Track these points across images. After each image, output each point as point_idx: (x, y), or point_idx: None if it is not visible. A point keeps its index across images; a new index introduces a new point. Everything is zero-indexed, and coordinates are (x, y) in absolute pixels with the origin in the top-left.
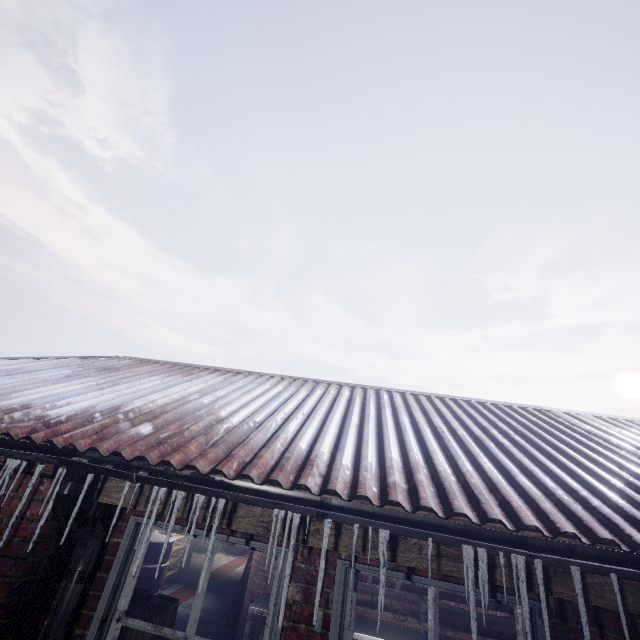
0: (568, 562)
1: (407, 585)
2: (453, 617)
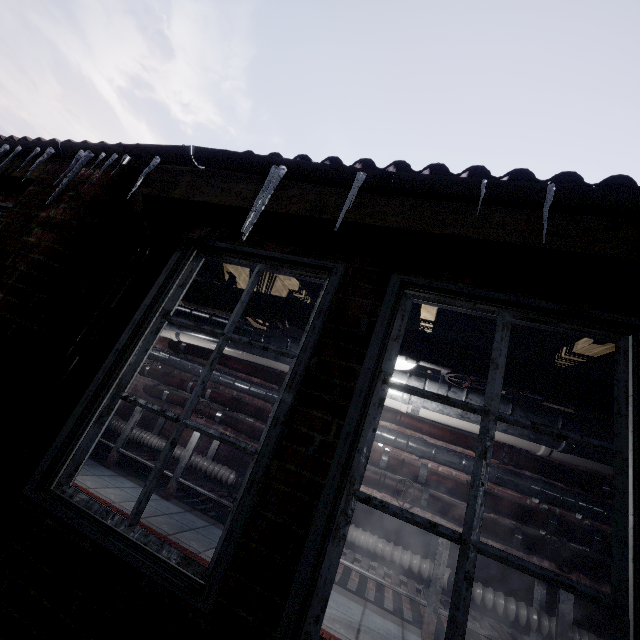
0: (5, 143)
1: (213, 396)
2: (239, 423)
